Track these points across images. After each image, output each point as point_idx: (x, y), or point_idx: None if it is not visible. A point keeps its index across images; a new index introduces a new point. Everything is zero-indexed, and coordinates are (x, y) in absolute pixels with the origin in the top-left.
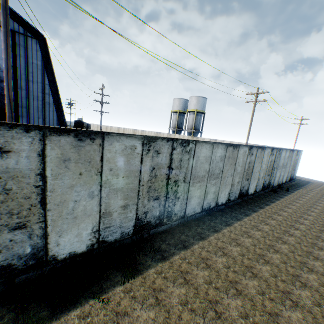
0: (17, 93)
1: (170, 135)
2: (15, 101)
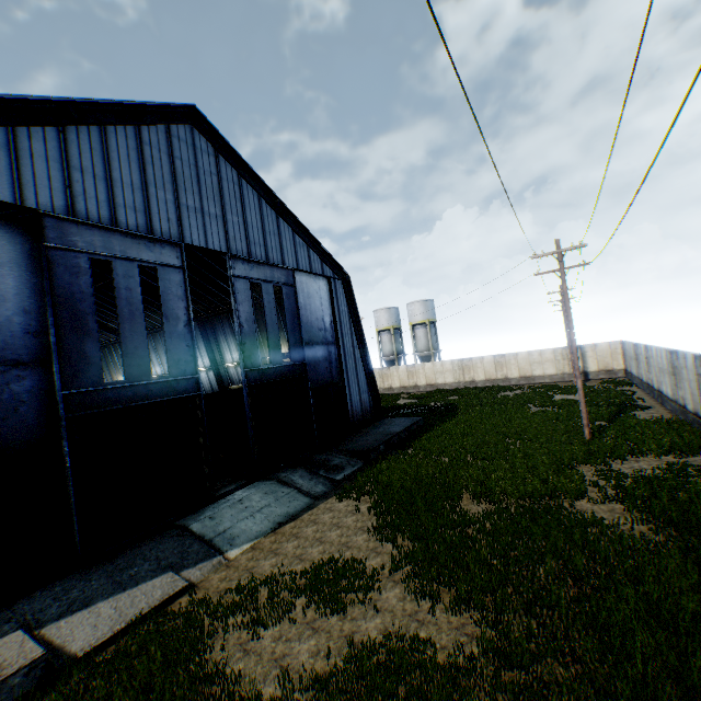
0: (340, 355)
1: (413, 368)
2: (341, 367)
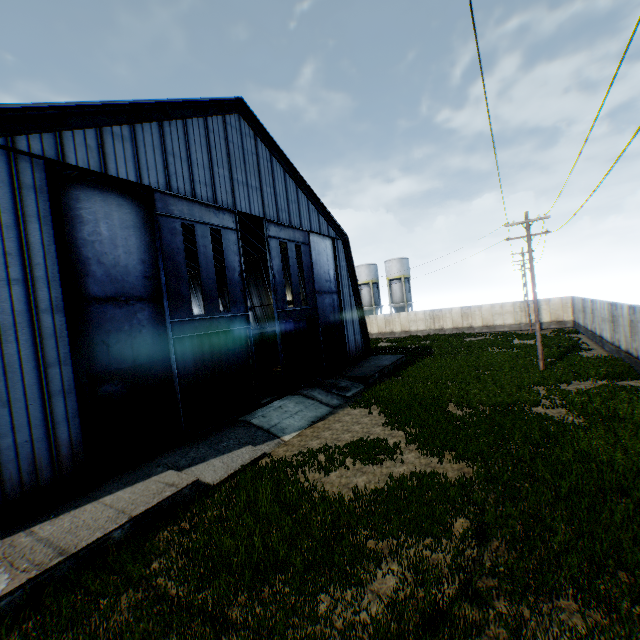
0: (341, 302)
1: (390, 317)
2: (341, 312)
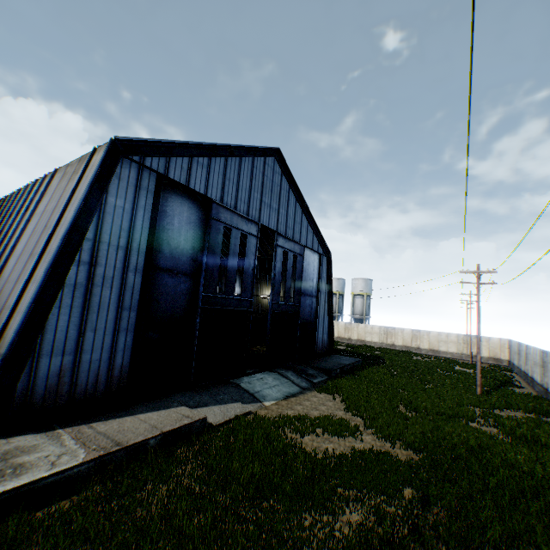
0: (318, 305)
1: (350, 325)
2: (316, 313)
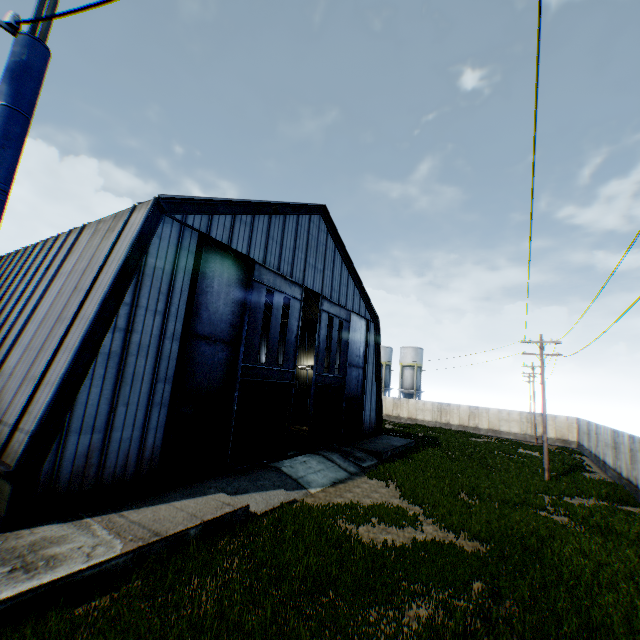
0: (365, 377)
1: (399, 401)
2: (363, 386)
